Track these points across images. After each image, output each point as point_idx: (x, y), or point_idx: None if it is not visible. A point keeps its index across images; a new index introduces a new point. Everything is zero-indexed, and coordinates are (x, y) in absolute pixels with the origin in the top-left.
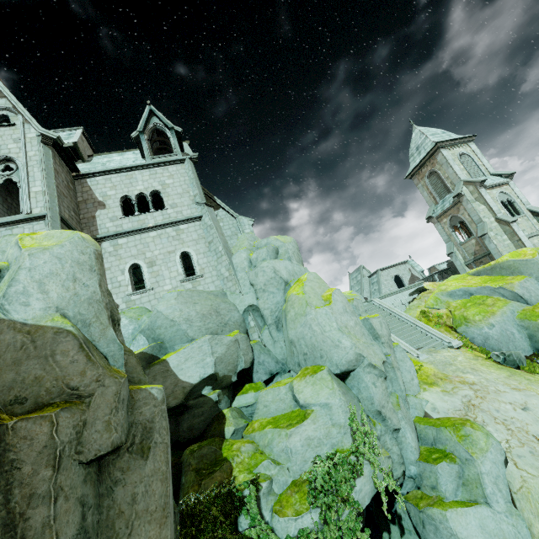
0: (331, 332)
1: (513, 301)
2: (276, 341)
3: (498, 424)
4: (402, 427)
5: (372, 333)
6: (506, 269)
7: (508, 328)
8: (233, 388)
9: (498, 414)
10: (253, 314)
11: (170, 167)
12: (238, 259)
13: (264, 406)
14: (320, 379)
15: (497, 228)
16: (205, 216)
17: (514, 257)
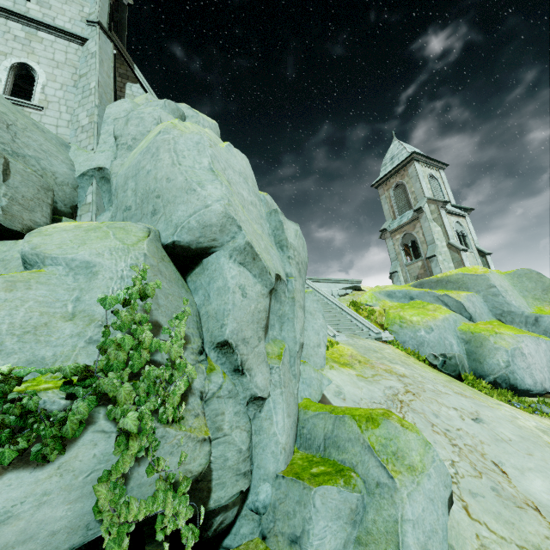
0: (193, 168)
1: (456, 312)
2: None
3: (437, 434)
4: (271, 399)
5: (278, 237)
6: (453, 283)
7: (447, 337)
8: None
9: (437, 420)
10: (99, 186)
11: None
12: (115, 109)
13: None
14: (115, 227)
15: (446, 254)
16: (92, 41)
17: (464, 272)
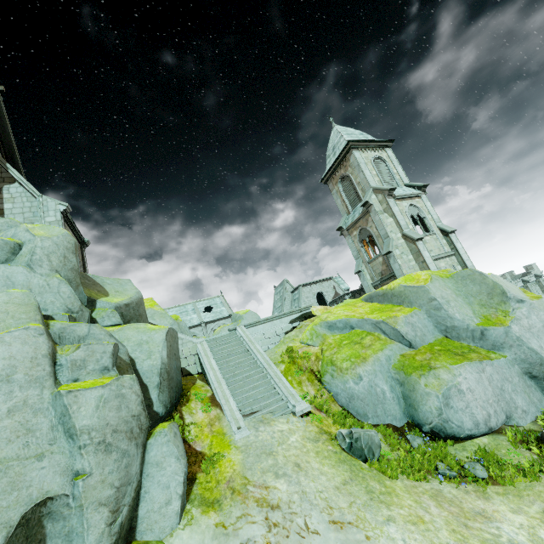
0: None
1: (395, 341)
2: None
3: None
4: None
5: (66, 425)
6: (397, 297)
7: (378, 383)
8: None
9: None
10: None
11: None
12: None
13: None
14: None
15: (403, 246)
16: None
17: (407, 282)
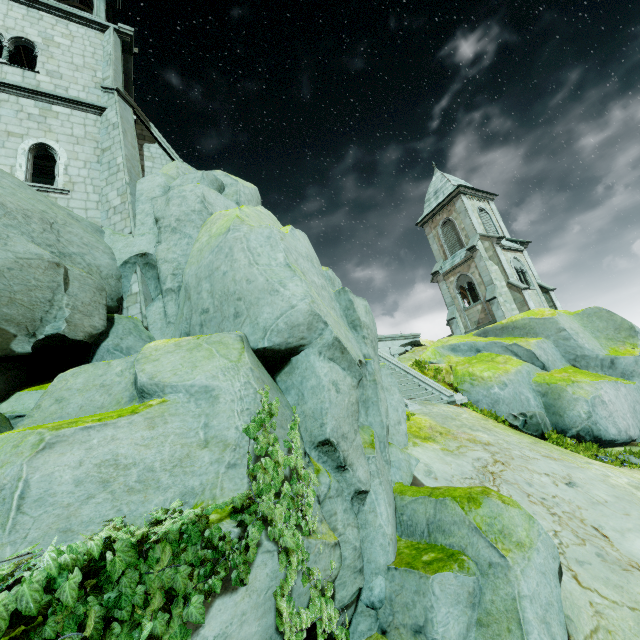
0: (270, 266)
1: (528, 362)
2: (172, 323)
3: (535, 505)
4: (372, 491)
5: (350, 318)
6: (520, 329)
7: (522, 392)
8: (27, 382)
9: (531, 490)
10: (143, 273)
11: (74, 24)
12: (148, 184)
13: (56, 400)
14: (214, 342)
15: (507, 294)
16: (111, 110)
17: (530, 316)
